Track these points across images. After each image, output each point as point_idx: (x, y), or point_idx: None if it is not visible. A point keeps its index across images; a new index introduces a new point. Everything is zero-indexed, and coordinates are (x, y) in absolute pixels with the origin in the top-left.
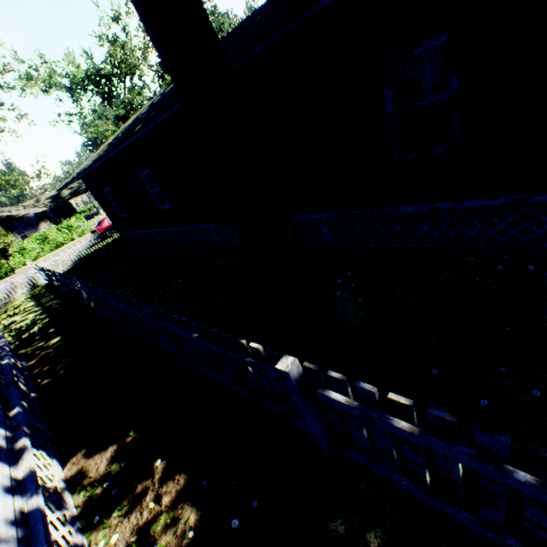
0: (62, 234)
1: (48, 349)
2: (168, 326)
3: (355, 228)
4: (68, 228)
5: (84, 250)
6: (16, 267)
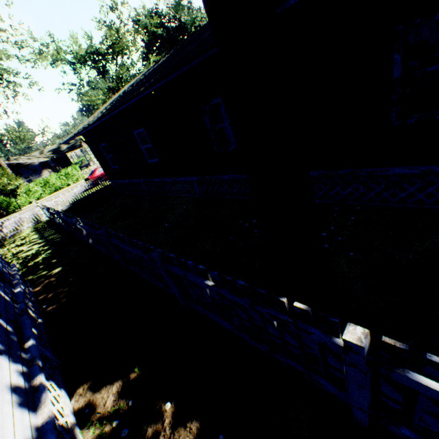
0: (60, 180)
1: (51, 278)
2: (178, 271)
3: (335, 186)
4: (65, 175)
5: (79, 194)
6: (22, 205)
